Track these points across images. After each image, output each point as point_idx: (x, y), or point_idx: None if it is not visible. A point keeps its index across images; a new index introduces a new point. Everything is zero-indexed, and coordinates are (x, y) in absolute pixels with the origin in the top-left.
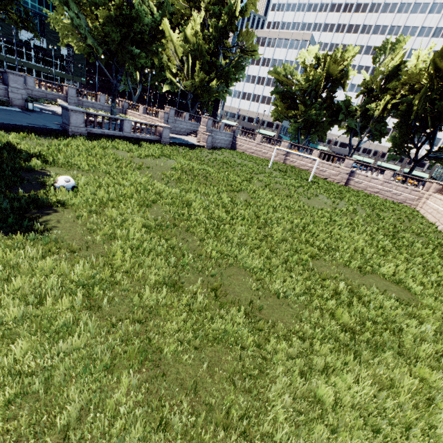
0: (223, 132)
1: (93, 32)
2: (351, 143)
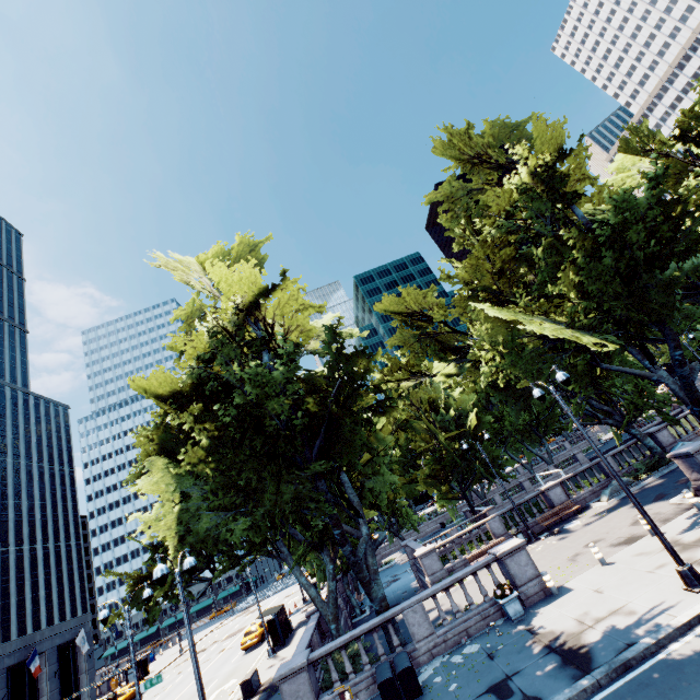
0: None
1: None
2: None
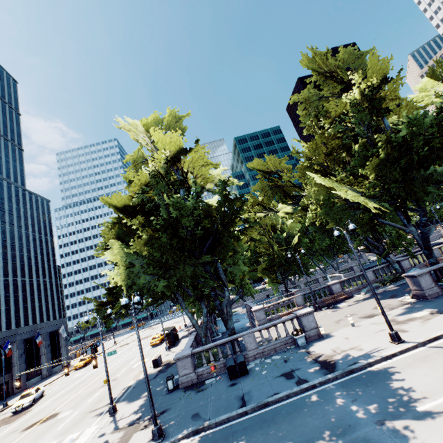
0: None
1: None
2: None
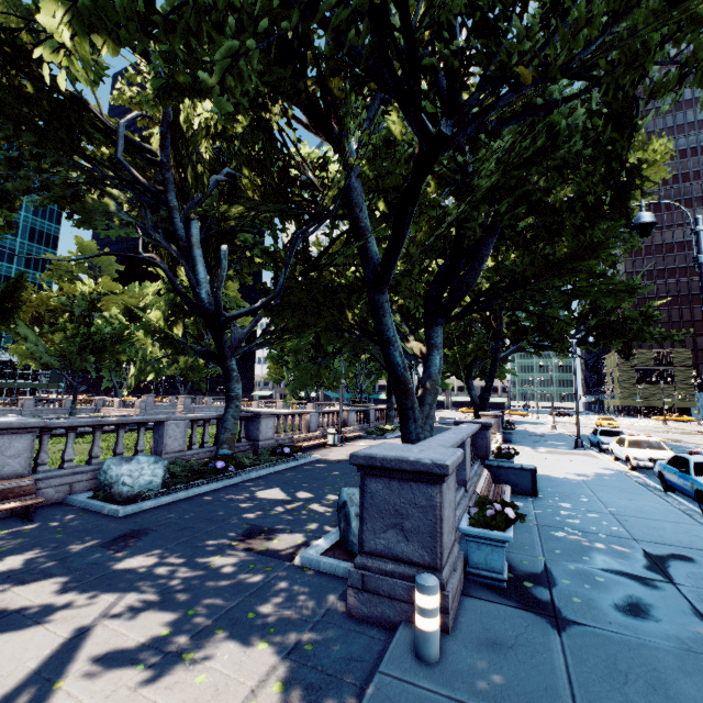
0: (212, 407)
1: (51, 351)
2: (359, 387)
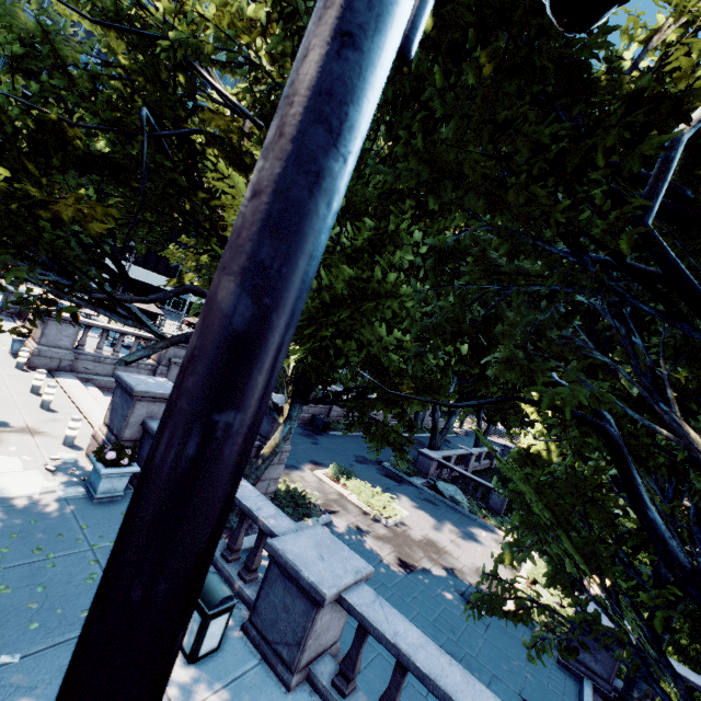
0: None
1: None
2: None
